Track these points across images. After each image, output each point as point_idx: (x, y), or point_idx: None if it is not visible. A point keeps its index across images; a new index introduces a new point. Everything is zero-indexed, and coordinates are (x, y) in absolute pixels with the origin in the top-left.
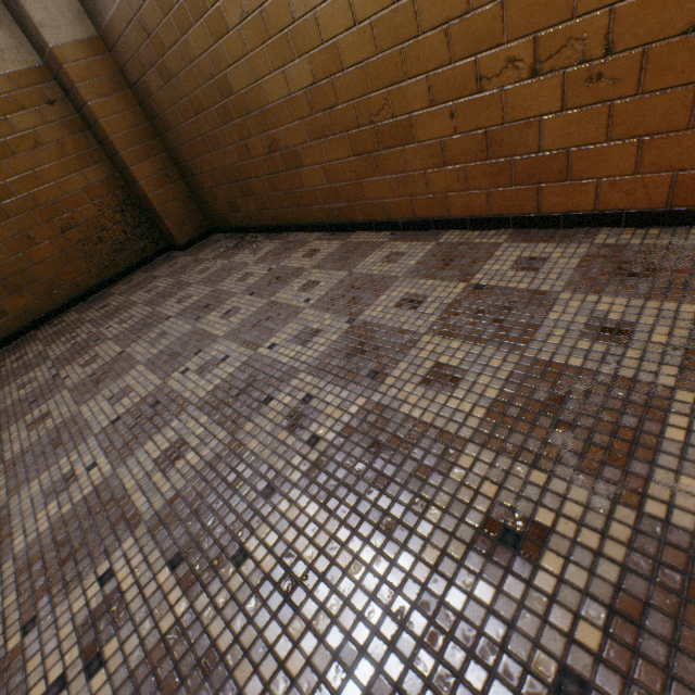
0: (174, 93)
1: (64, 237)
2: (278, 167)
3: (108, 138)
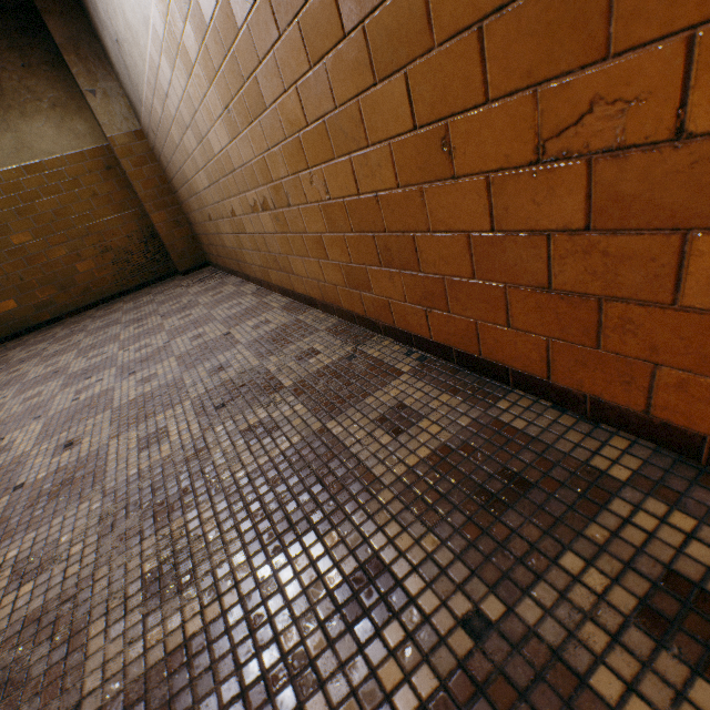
0: (172, 171)
1: (102, 257)
2: (215, 230)
3: (138, 194)
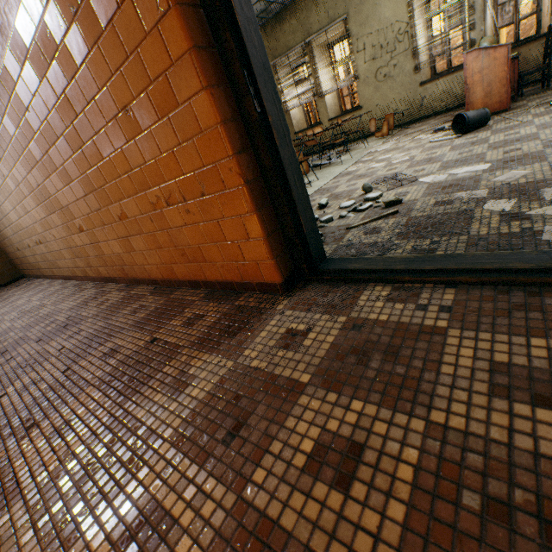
0: None
1: None
2: (23, 255)
3: None
